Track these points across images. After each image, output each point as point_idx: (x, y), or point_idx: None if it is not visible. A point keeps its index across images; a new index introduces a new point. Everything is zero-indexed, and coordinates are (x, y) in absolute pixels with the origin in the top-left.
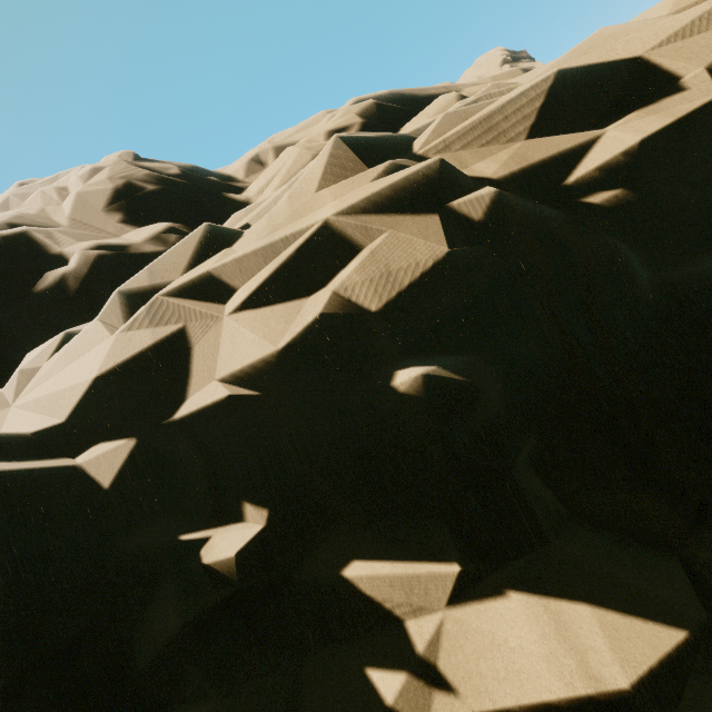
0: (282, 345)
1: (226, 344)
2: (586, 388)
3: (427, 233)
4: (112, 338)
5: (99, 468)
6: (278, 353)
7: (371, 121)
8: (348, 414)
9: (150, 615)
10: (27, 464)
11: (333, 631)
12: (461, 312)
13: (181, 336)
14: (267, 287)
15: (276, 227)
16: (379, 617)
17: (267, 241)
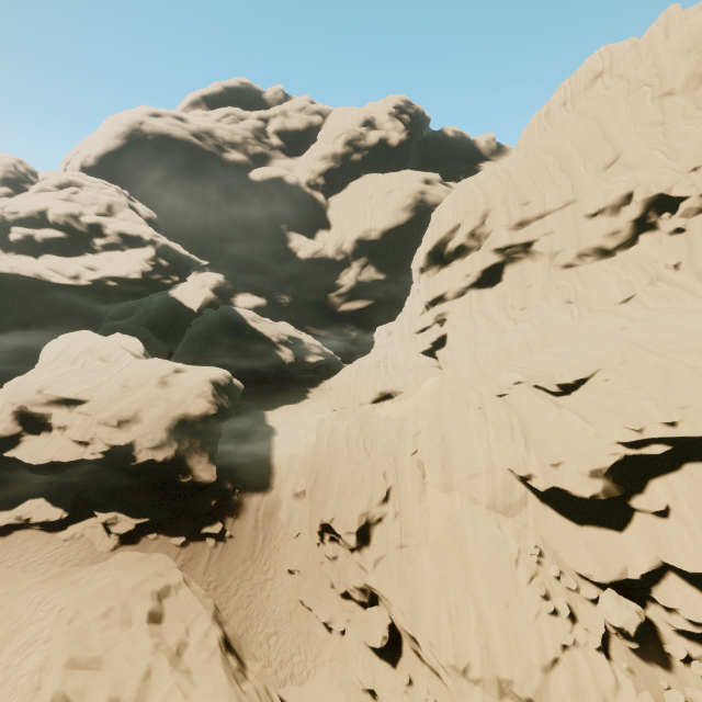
0: None
1: None
2: (2, 232)
3: None
4: None
5: None
6: None
7: (61, 184)
8: None
9: None
10: None
11: None
12: None
13: None
14: None
15: None
16: None
17: None
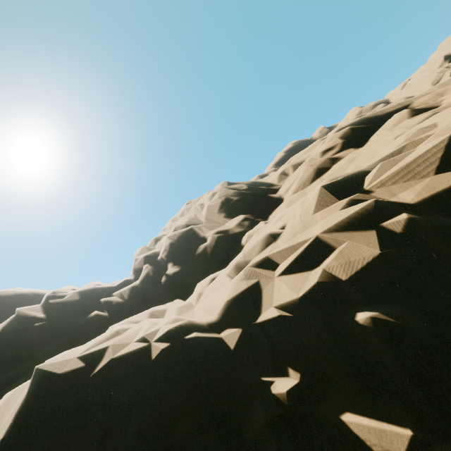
0: (300, 295)
1: (276, 290)
2: None
3: (368, 242)
4: (231, 284)
5: (229, 340)
6: (299, 298)
7: (348, 140)
8: (336, 330)
9: (251, 412)
10: (207, 334)
11: (338, 449)
12: (396, 280)
13: (257, 285)
14: (292, 265)
15: (295, 233)
16: (363, 449)
17: (291, 244)
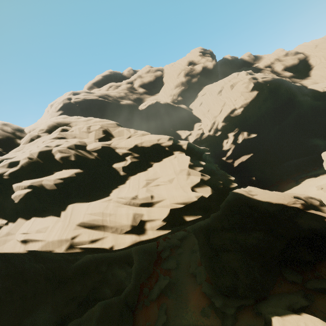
0: None
1: None
2: (1, 194)
3: None
4: None
5: None
6: None
7: (49, 128)
8: None
9: None
10: None
11: None
12: None
13: None
14: None
15: None
16: None
17: None
